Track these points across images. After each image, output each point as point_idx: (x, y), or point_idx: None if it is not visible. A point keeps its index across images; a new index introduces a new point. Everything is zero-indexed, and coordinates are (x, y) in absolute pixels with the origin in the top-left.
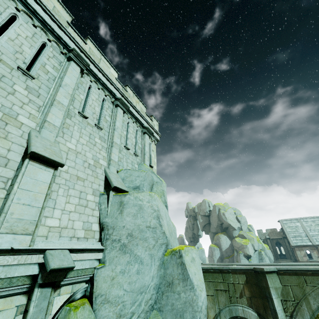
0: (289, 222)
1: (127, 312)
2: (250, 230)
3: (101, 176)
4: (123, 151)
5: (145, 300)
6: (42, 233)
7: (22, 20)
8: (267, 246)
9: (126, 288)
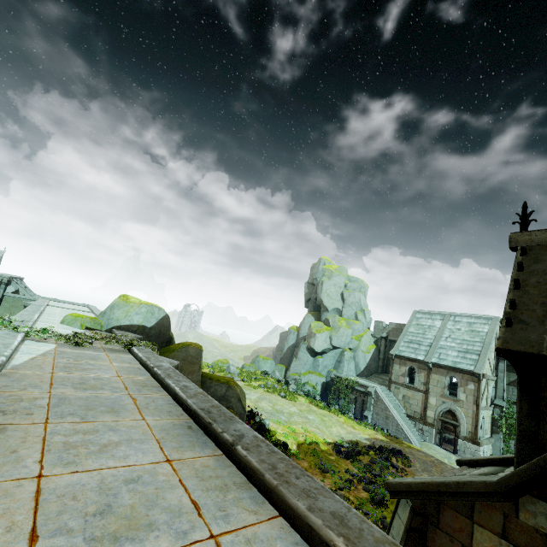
0: (426, 317)
1: None
2: (357, 318)
3: None
4: None
5: None
6: None
7: None
8: (371, 348)
9: None
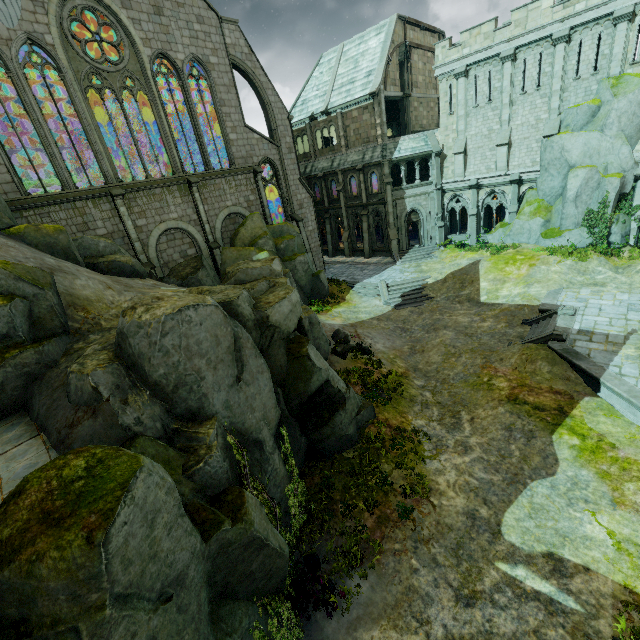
0: None
1: (547, 195)
2: None
3: (542, 128)
4: (571, 86)
5: (555, 192)
6: (511, 168)
7: (478, 74)
8: None
9: (546, 187)
